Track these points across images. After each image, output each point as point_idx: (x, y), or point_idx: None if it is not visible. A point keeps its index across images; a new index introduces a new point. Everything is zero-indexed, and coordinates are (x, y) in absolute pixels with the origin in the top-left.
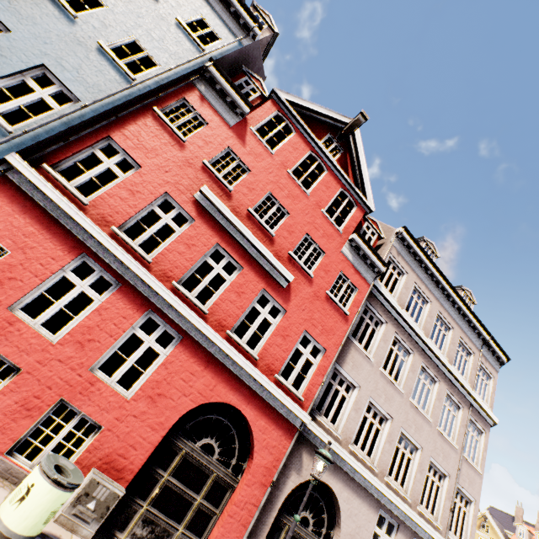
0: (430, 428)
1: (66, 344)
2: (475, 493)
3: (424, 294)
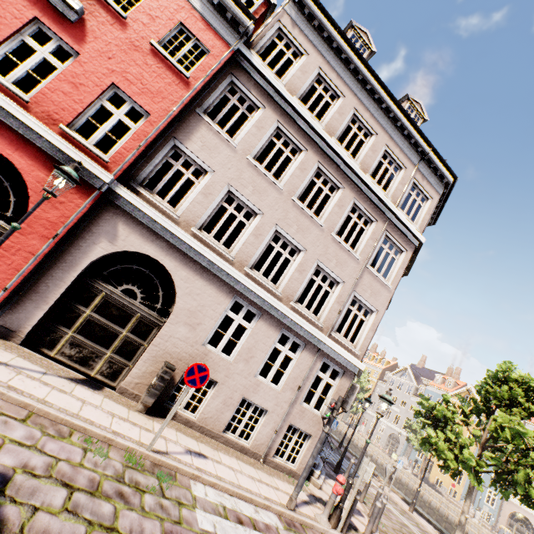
0: (322, 233)
1: None
2: (378, 305)
3: (334, 86)
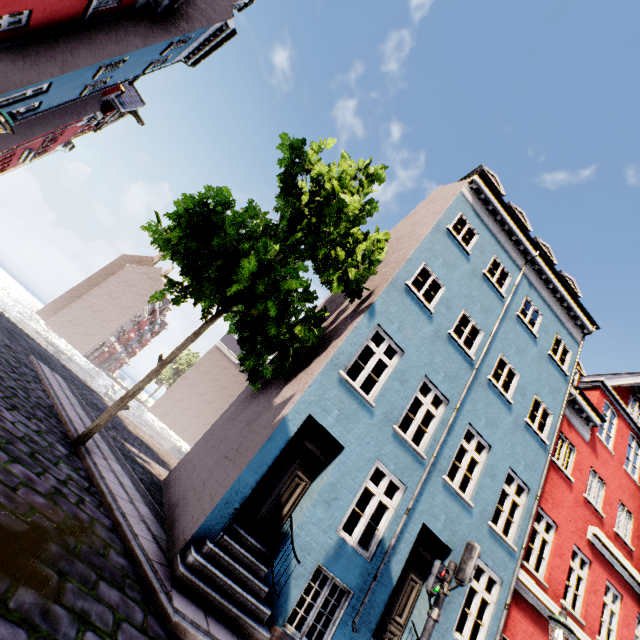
0: None
1: None
2: None
3: None
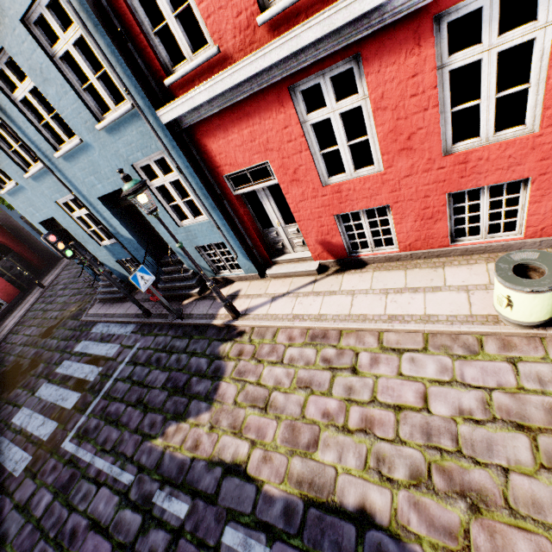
0: None
1: (392, 163)
2: None
3: None
